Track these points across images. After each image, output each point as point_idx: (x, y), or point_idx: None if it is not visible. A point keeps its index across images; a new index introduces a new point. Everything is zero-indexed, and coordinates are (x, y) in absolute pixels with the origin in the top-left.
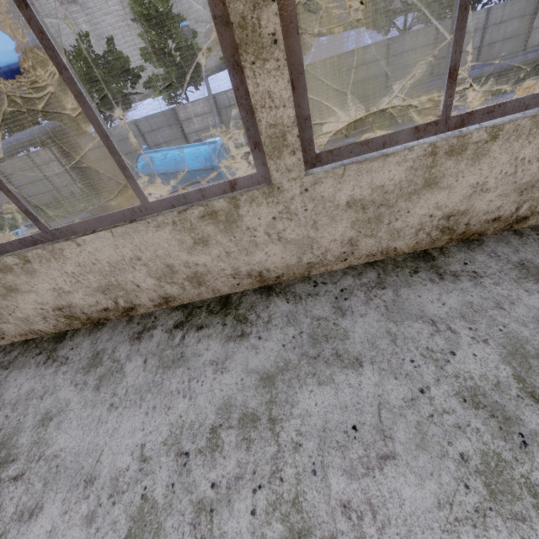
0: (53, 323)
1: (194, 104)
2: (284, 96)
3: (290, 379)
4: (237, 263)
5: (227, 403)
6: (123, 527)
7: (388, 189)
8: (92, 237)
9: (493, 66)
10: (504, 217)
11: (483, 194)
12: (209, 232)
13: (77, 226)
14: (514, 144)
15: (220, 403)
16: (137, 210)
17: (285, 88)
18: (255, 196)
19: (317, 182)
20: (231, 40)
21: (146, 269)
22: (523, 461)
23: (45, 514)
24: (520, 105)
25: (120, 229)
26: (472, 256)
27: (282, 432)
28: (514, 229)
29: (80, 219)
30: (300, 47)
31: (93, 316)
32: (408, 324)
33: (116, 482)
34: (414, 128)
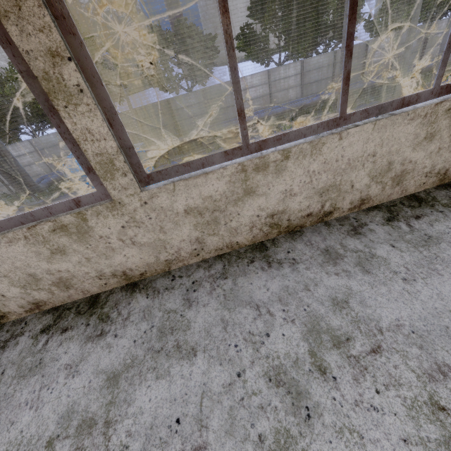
0: None
1: None
2: (102, 131)
3: (133, 376)
4: (99, 266)
5: (70, 410)
6: None
7: (216, 198)
8: None
9: None
10: (315, 213)
11: (293, 197)
12: (64, 242)
13: None
14: (304, 161)
15: (63, 411)
16: None
17: (101, 126)
18: (100, 210)
19: (153, 196)
20: (41, 88)
21: (8, 279)
22: (305, 434)
23: None
24: (299, 134)
25: None
26: (294, 245)
27: (114, 435)
28: (325, 221)
29: None
30: (107, 94)
31: None
32: (239, 310)
33: None
34: (224, 152)
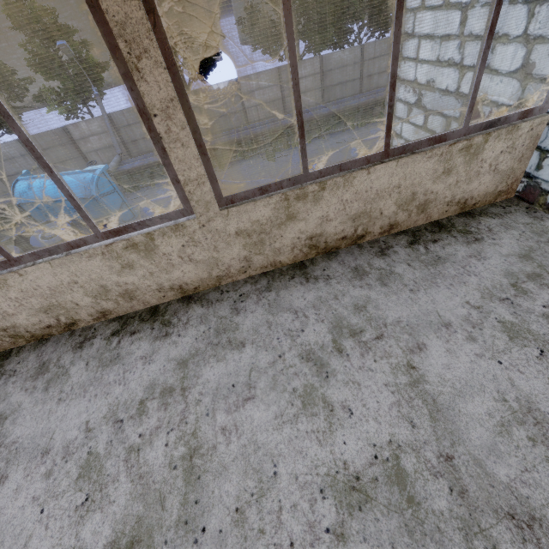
0: None
1: (88, 123)
2: None
3: None
4: None
5: None
6: None
7: None
8: None
9: (367, 98)
10: (55, 325)
11: (14, 316)
12: None
13: None
14: None
15: None
16: None
17: None
18: None
19: None
20: None
21: None
22: None
23: None
24: None
25: None
26: (29, 355)
27: None
28: (74, 329)
29: None
30: None
31: None
32: None
33: None
34: None
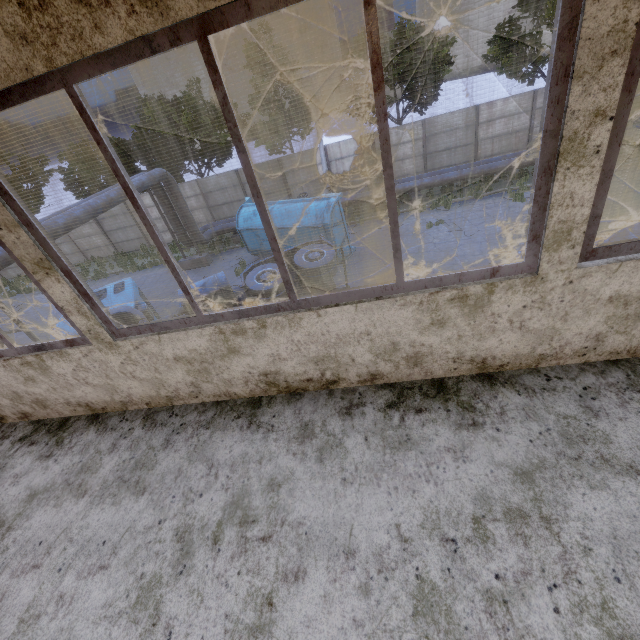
0: (251, 388)
1: (302, 155)
2: (585, 197)
3: (552, 478)
4: (464, 347)
5: (483, 495)
6: (406, 604)
7: None
8: (335, 309)
9: None
10: None
11: None
12: (451, 314)
13: (324, 299)
14: None
15: (474, 493)
16: (389, 288)
17: (589, 190)
18: (514, 284)
19: (585, 275)
20: (552, 149)
21: (370, 344)
22: None
23: (312, 579)
24: None
25: (366, 304)
26: None
27: (562, 533)
28: None
29: (328, 292)
30: (616, 156)
31: (292, 385)
32: None
33: (381, 559)
34: None
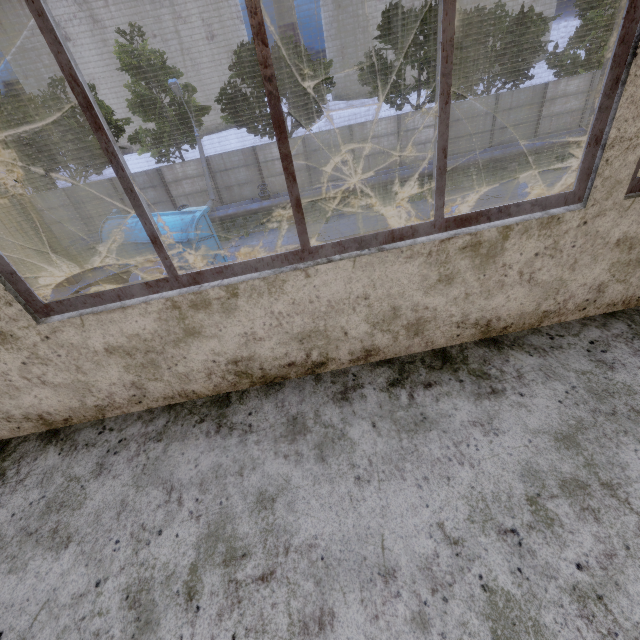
0: None
1: (183, 166)
2: None
3: None
4: (3, 406)
5: None
6: None
7: (147, 337)
8: None
9: (502, 151)
10: (300, 362)
11: (260, 342)
12: None
13: None
14: (262, 300)
15: None
16: None
17: None
18: None
19: (56, 330)
20: None
21: None
22: None
23: None
24: (248, 267)
25: None
26: (262, 404)
27: None
28: (318, 373)
29: None
30: None
31: None
32: (148, 491)
33: None
34: (145, 284)
